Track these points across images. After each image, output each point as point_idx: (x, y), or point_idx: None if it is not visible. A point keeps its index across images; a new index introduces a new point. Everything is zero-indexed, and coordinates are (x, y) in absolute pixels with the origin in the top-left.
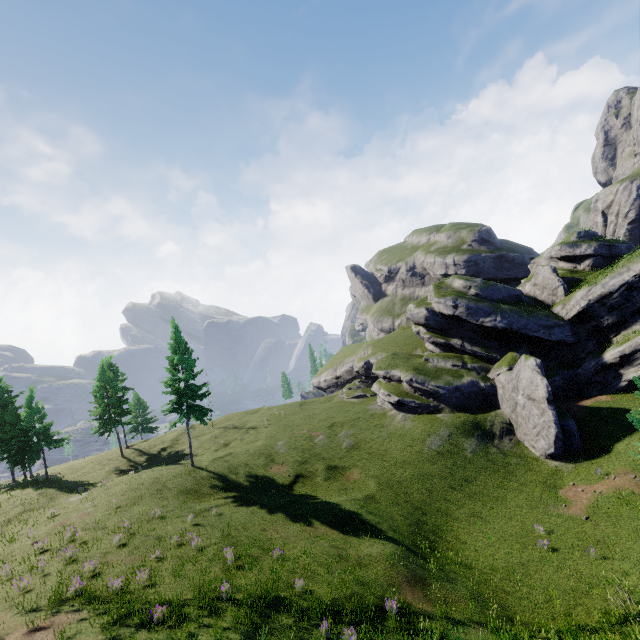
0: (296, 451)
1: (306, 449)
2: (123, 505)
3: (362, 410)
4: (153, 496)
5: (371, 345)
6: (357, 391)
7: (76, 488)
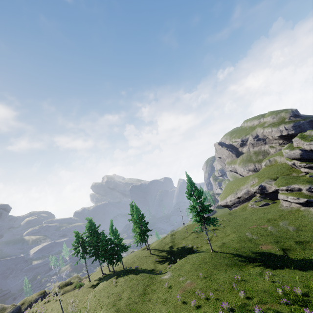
0: (264, 236)
1: (269, 234)
2: (206, 276)
3: (278, 210)
4: (216, 269)
5: (256, 177)
6: (262, 202)
7: (152, 272)
